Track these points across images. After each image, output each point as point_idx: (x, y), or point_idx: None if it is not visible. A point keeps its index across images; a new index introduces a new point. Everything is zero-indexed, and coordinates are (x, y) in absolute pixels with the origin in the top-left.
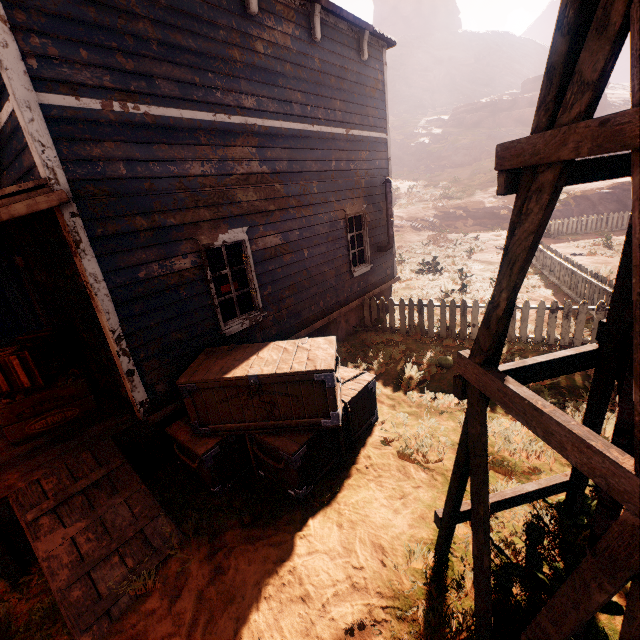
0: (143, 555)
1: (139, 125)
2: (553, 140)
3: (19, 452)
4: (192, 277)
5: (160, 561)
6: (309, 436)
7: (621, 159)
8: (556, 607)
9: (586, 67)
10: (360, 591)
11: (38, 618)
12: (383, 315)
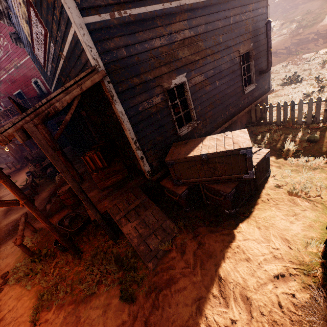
0: (164, 235)
1: (128, 23)
2: None
3: (105, 193)
4: (162, 107)
5: (171, 238)
6: (236, 184)
7: None
8: None
9: None
10: (279, 259)
11: (129, 255)
12: (264, 115)
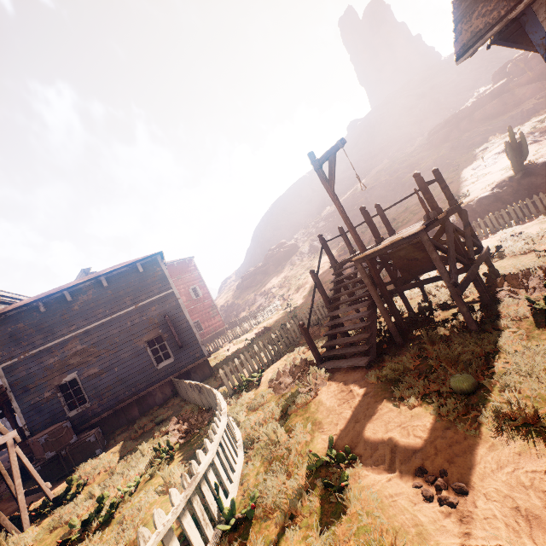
0: None
1: (30, 358)
2: None
3: None
4: (53, 397)
5: None
6: (42, 462)
7: None
8: None
9: None
10: None
11: None
12: (176, 387)
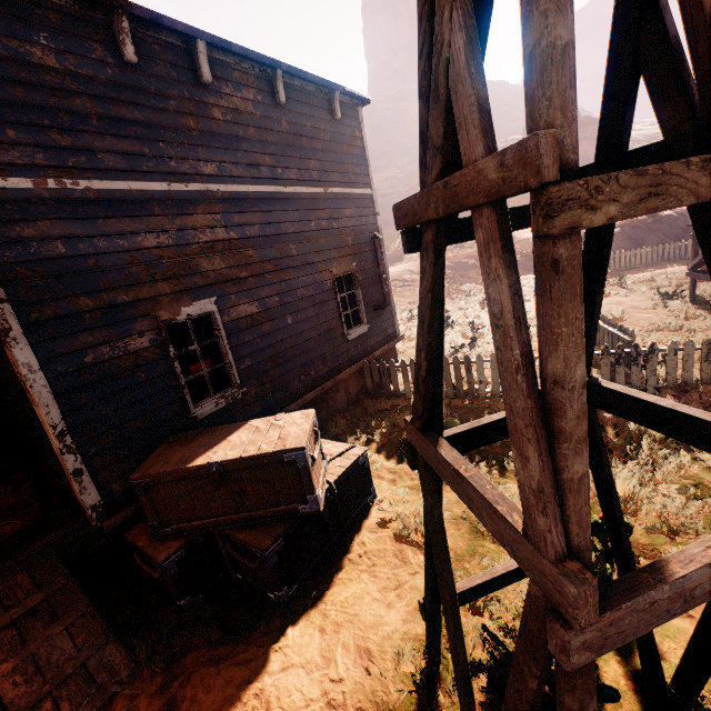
0: (83, 696)
1: (80, 201)
2: (422, 201)
3: None
4: (152, 357)
5: (104, 701)
6: (286, 526)
7: (524, 210)
8: (509, 701)
9: (434, 133)
10: (337, 709)
11: None
12: (385, 379)
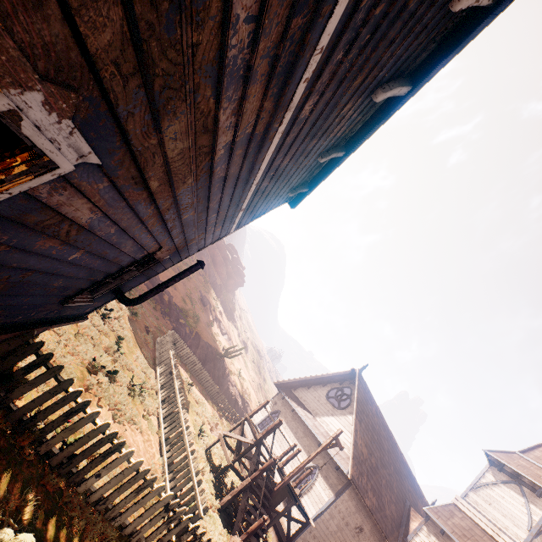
0: None
1: None
2: None
3: None
4: None
5: None
6: None
7: None
8: None
9: None
10: None
11: None
12: (22, 374)
